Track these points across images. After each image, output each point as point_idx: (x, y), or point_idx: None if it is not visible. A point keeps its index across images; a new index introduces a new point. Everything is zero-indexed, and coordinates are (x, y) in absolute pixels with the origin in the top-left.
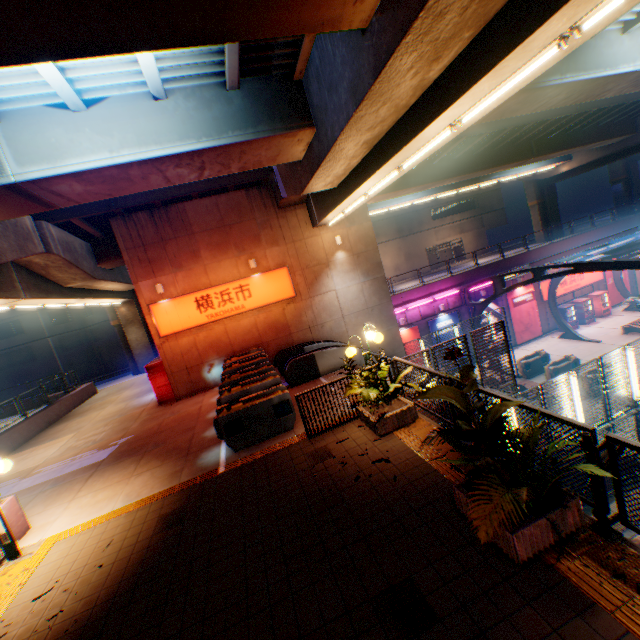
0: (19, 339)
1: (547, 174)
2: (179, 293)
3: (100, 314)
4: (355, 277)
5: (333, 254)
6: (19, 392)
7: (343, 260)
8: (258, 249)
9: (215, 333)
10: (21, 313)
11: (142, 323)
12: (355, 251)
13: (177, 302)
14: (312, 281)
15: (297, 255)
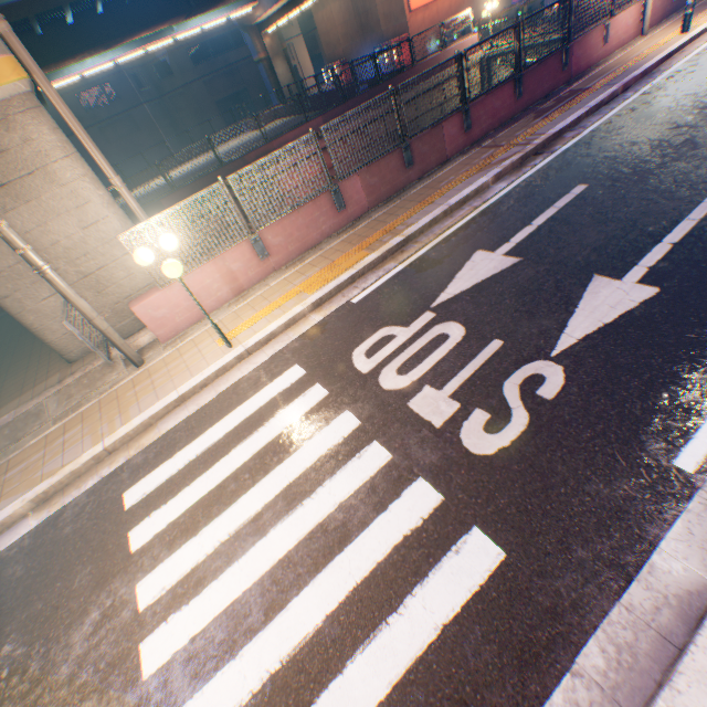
0: (117, 107)
1: None
2: None
3: (183, 76)
4: None
5: None
6: (137, 168)
7: None
8: None
9: (432, 15)
10: (108, 74)
11: (284, 58)
12: None
13: None
14: None
15: None
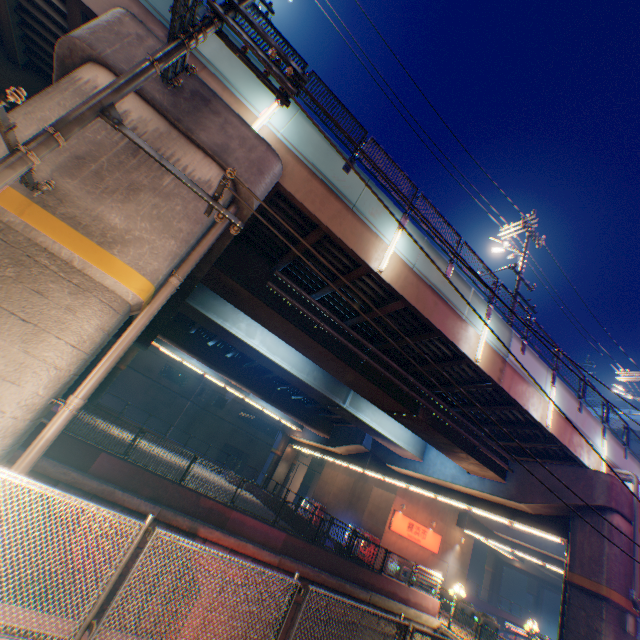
0: (177, 386)
1: (506, 557)
2: (404, 511)
3: (228, 413)
4: (457, 562)
5: (455, 543)
6: (137, 416)
7: (457, 549)
8: (435, 516)
9: (403, 543)
10: (195, 374)
11: (290, 464)
12: (462, 549)
13: (403, 516)
14: (443, 549)
15: (445, 531)
